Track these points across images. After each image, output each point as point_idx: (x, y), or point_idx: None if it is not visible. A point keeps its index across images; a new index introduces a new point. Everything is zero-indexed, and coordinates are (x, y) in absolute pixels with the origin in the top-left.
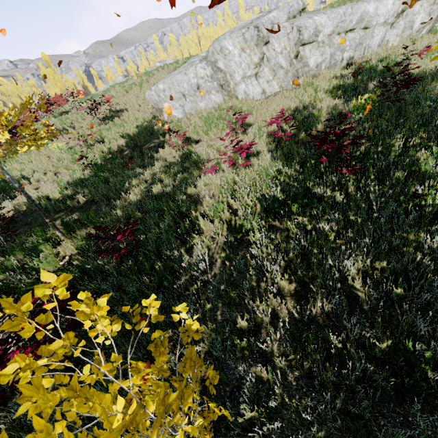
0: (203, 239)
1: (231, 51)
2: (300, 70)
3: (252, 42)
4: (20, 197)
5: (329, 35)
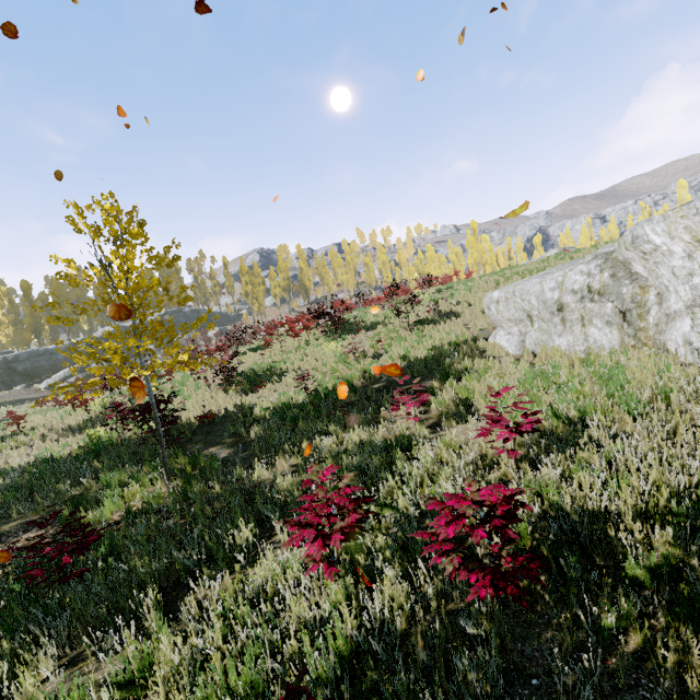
0: (88, 670)
1: (661, 246)
2: None
3: None
4: (251, 395)
5: None
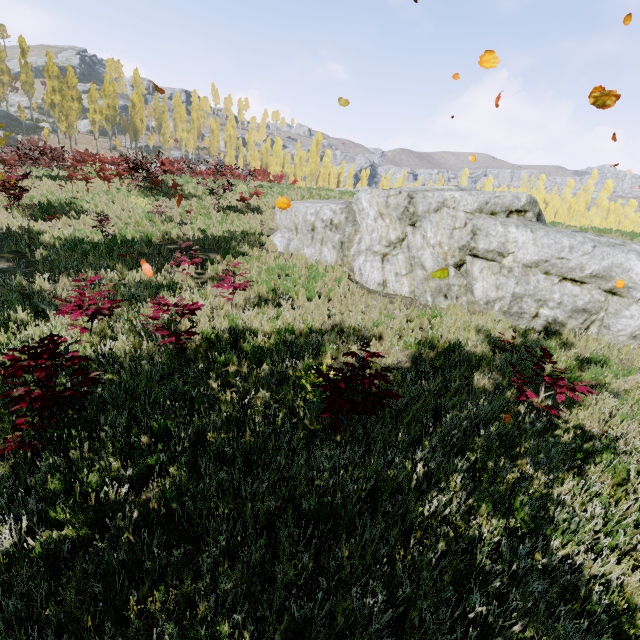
0: None
1: (366, 209)
2: (456, 287)
3: (396, 212)
4: (42, 223)
5: (527, 265)
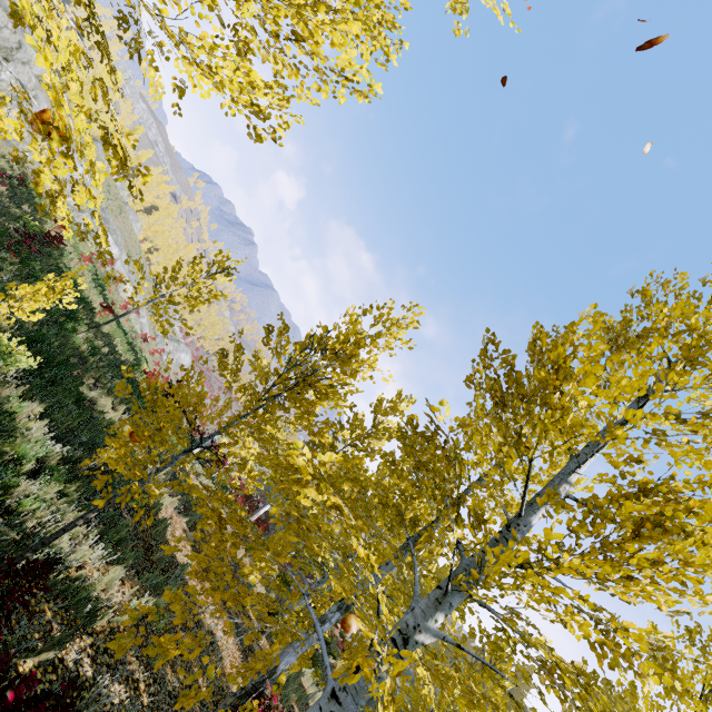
0: None
1: None
2: None
3: (1, 39)
4: None
5: None
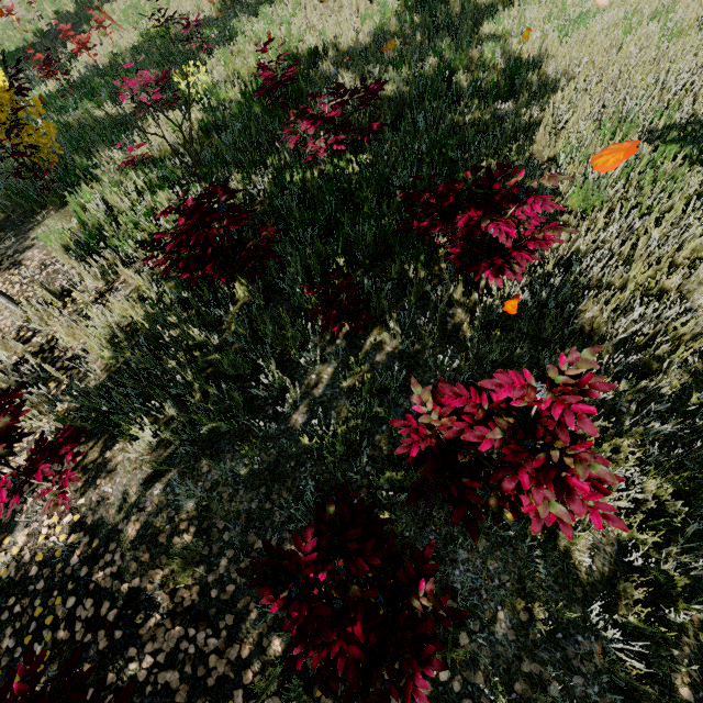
0: None
1: None
2: None
3: None
4: None
5: None
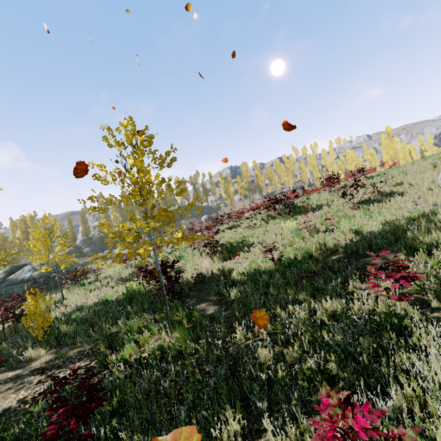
0: None
1: None
2: None
3: None
4: (229, 261)
5: None
